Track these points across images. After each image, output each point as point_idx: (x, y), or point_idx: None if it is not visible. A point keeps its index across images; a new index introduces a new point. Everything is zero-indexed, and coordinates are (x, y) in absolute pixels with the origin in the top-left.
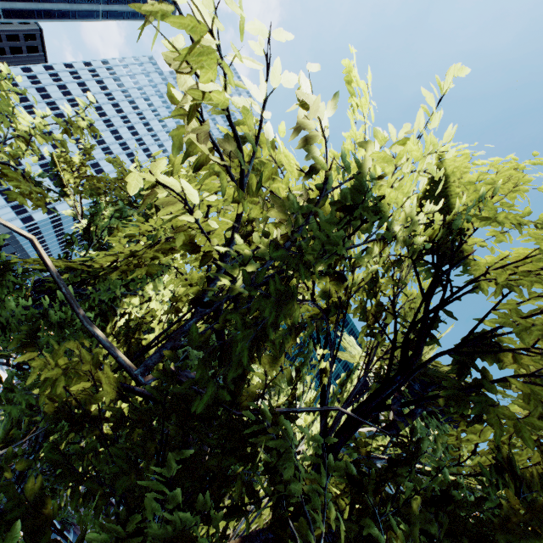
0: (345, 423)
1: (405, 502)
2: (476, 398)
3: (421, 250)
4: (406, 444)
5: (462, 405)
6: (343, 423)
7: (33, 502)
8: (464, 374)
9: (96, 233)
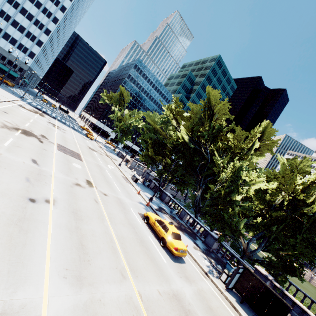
0: None
1: (312, 217)
2: None
3: None
4: None
5: None
6: None
7: (271, 222)
8: None
9: None
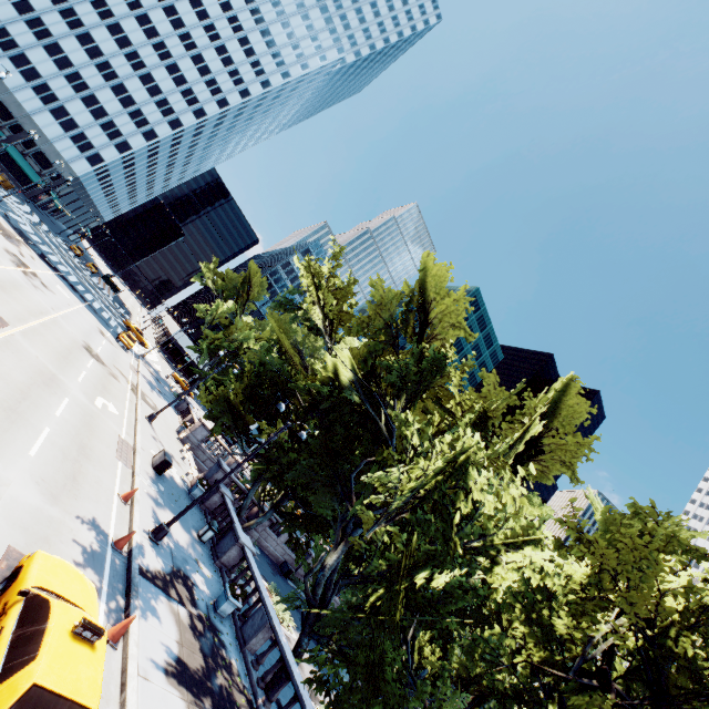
0: None
1: None
2: None
3: None
4: None
5: None
6: None
7: None
8: None
9: (479, 502)
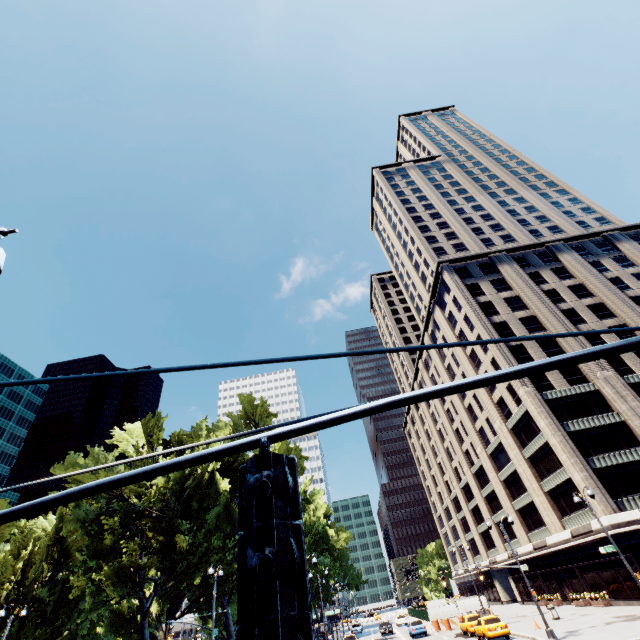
0: (47, 581)
1: (58, 585)
2: (68, 565)
3: (58, 540)
4: (56, 582)
5: (66, 567)
6: (46, 581)
7: None
8: (66, 562)
9: None
